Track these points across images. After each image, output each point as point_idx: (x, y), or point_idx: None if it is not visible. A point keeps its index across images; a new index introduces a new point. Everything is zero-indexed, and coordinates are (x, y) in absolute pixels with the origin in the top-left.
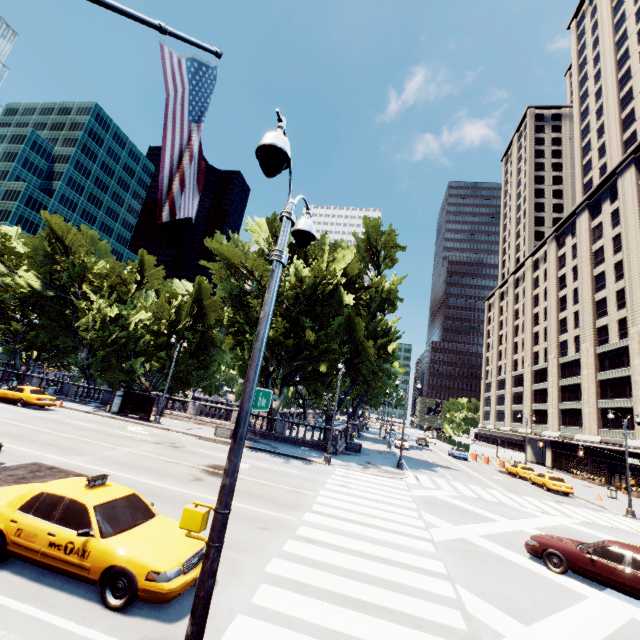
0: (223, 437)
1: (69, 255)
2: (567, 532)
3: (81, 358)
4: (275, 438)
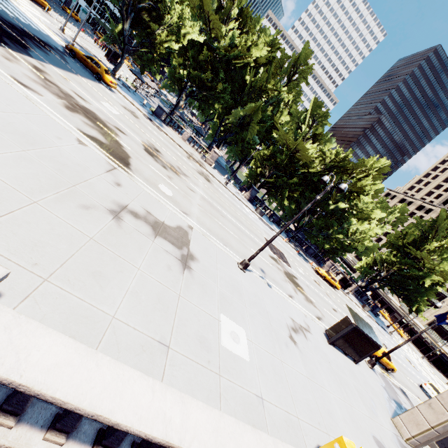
0: (365, 310)
1: (361, 179)
2: (437, 381)
3: (305, 220)
4: (360, 300)
